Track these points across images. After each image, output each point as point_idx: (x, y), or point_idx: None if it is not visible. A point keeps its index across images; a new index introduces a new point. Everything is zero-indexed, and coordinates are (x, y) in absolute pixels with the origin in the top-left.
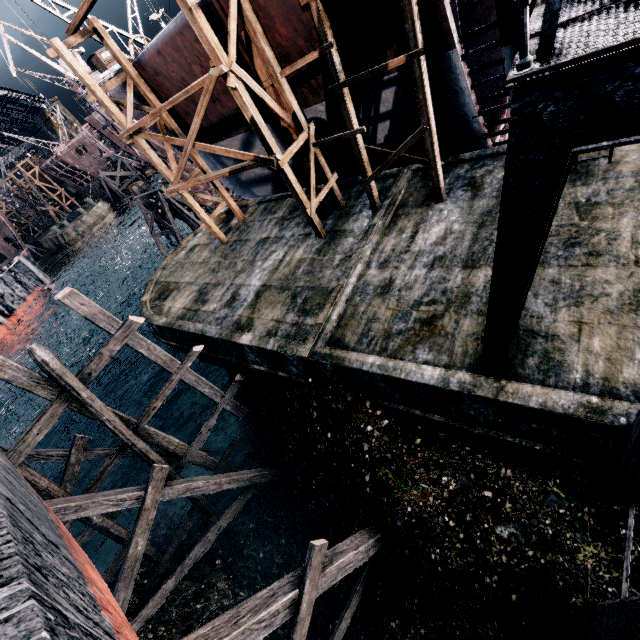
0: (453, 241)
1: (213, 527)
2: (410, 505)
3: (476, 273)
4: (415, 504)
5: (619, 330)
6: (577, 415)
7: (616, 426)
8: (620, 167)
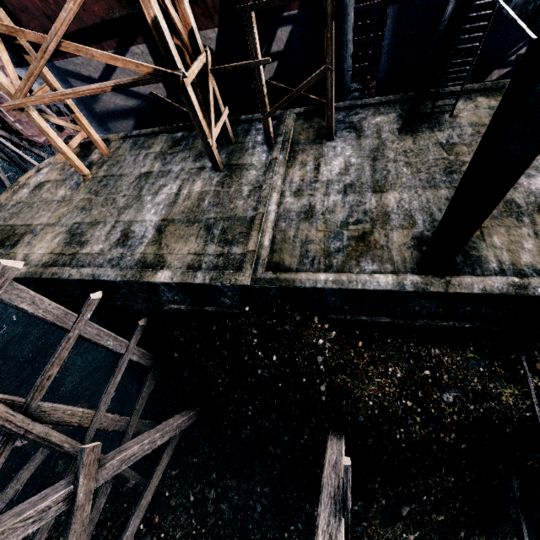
0: (356, 171)
1: (146, 492)
2: (371, 400)
3: (386, 196)
4: (375, 397)
5: (507, 230)
6: (510, 293)
7: (536, 295)
8: (459, 120)
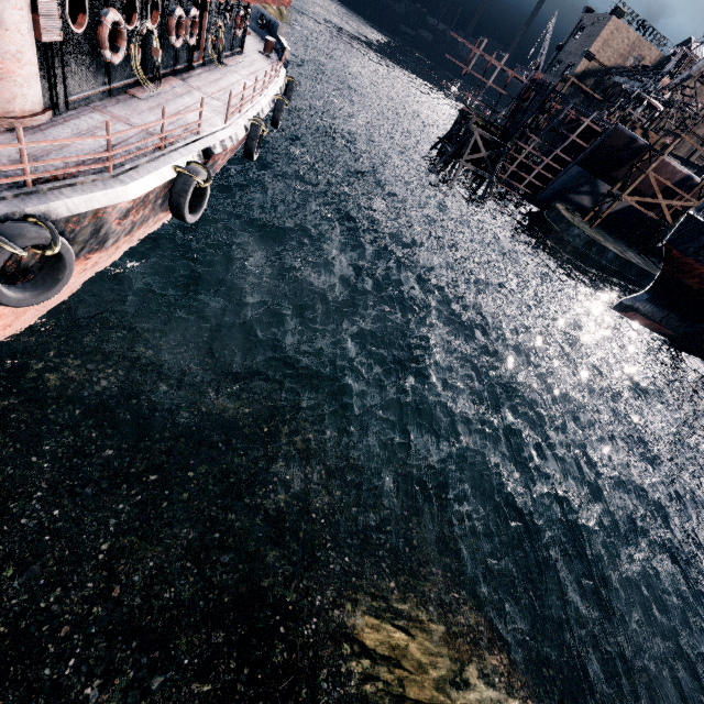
0: None
1: None
2: None
3: None
4: None
5: None
6: None
7: None
8: None
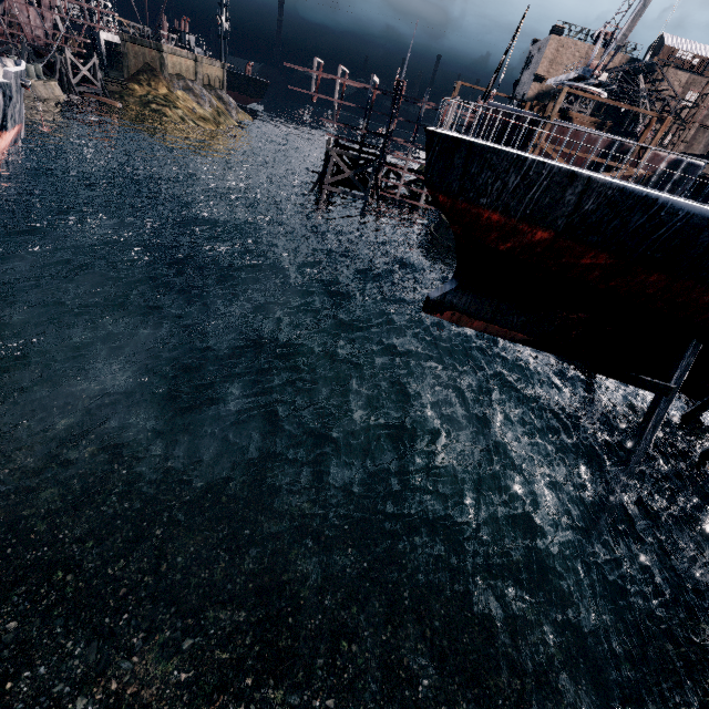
0: None
1: None
2: None
3: None
4: None
5: None
6: None
7: None
8: None
